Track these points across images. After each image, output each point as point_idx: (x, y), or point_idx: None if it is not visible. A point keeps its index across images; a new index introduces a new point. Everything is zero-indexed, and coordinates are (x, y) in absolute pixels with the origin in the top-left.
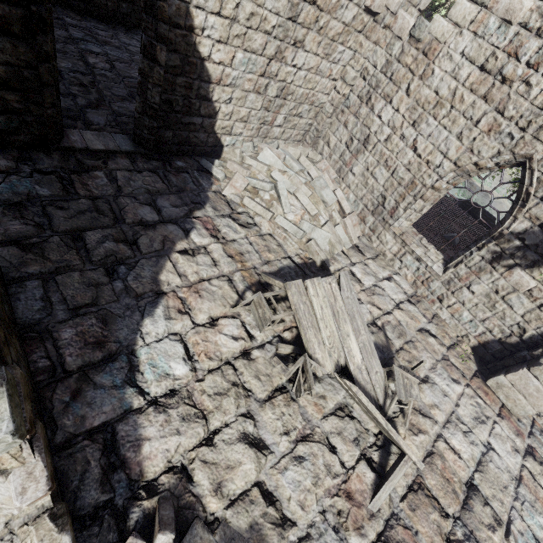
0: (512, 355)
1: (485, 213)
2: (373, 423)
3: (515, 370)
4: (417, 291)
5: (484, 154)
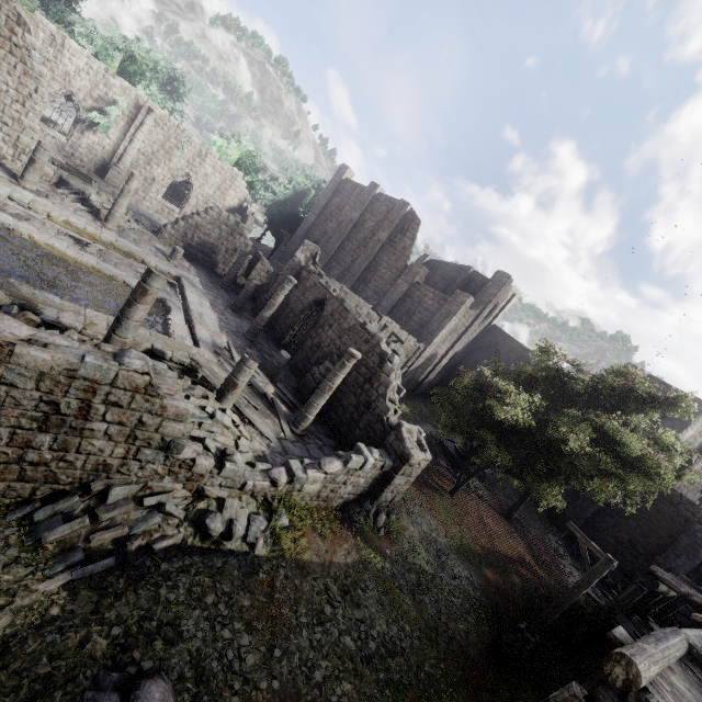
0: (107, 169)
1: (57, 124)
2: (81, 180)
3: (109, 171)
4: (62, 154)
5: (57, 89)
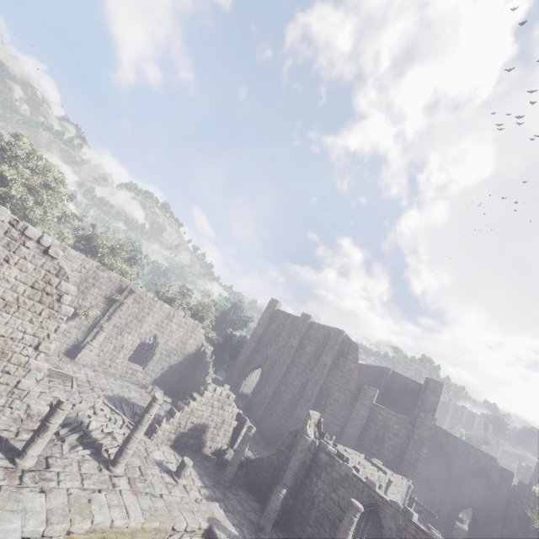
0: (78, 348)
1: None
2: (60, 380)
3: (81, 351)
4: None
5: None
